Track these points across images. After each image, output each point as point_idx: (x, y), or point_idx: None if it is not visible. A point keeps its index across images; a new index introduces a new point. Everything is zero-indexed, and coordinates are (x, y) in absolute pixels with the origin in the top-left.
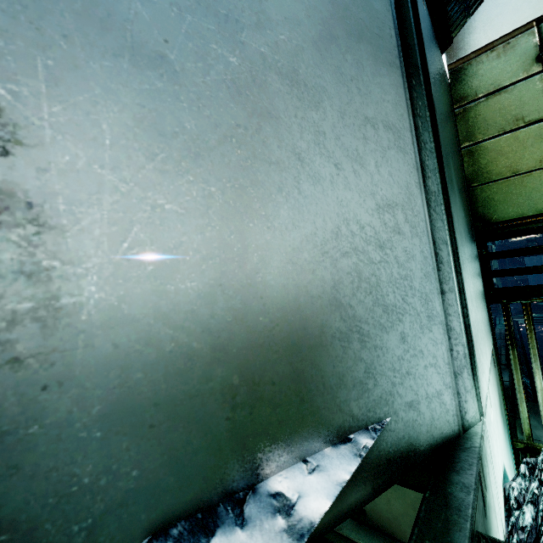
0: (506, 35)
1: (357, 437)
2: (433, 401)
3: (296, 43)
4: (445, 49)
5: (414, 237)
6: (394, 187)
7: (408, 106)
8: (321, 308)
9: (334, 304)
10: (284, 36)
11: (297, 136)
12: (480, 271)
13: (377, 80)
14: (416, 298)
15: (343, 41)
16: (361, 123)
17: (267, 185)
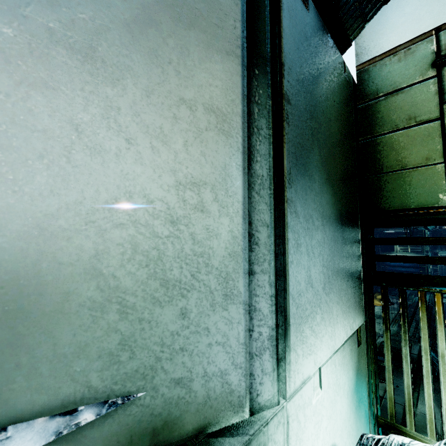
0: (408, 41)
1: (85, 410)
2: (214, 380)
3: (100, 23)
4: (344, 50)
5: (223, 216)
6: (205, 166)
7: (243, 93)
8: (70, 275)
9: (91, 273)
10: (86, 15)
11: (79, 108)
12: (361, 253)
13: (205, 65)
14: (212, 275)
15: (167, 26)
16: (173, 103)
17: (24, 151)
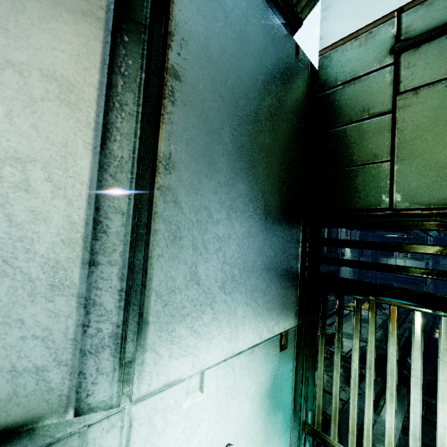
0: (371, 24)
1: None
2: (25, 376)
3: None
4: (294, 30)
5: (58, 198)
6: (37, 141)
7: (104, 61)
8: None
9: None
10: None
11: None
12: (300, 254)
13: (49, 25)
14: (34, 263)
15: None
16: None
17: None
